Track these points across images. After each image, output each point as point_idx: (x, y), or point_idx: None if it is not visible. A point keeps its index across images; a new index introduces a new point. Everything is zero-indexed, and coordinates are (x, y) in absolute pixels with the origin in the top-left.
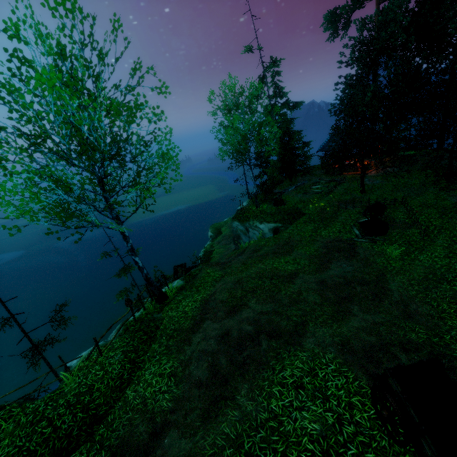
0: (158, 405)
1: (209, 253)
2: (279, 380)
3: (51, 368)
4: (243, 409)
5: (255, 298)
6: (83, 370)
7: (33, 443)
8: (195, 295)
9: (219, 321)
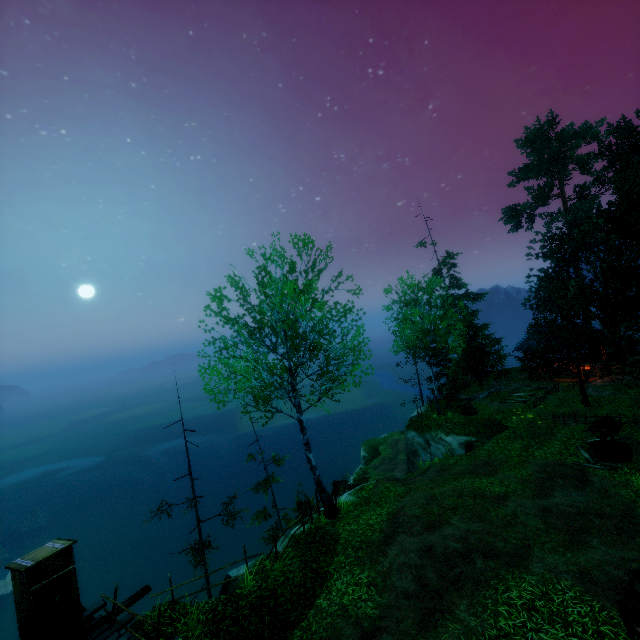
0: (362, 612)
1: (363, 480)
2: (505, 600)
3: (207, 579)
4: (466, 623)
5: (457, 516)
6: (258, 574)
7: (222, 639)
8: (377, 508)
9: (417, 535)
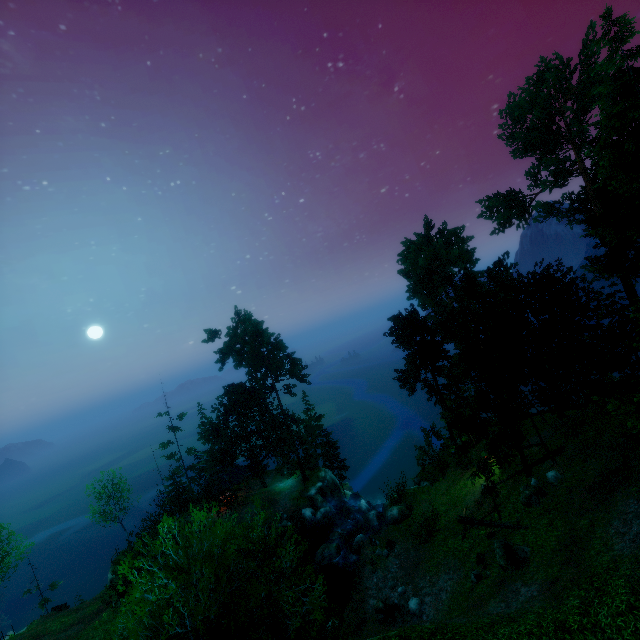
0: None
1: None
2: None
3: None
4: None
5: None
6: None
7: None
8: None
9: None
